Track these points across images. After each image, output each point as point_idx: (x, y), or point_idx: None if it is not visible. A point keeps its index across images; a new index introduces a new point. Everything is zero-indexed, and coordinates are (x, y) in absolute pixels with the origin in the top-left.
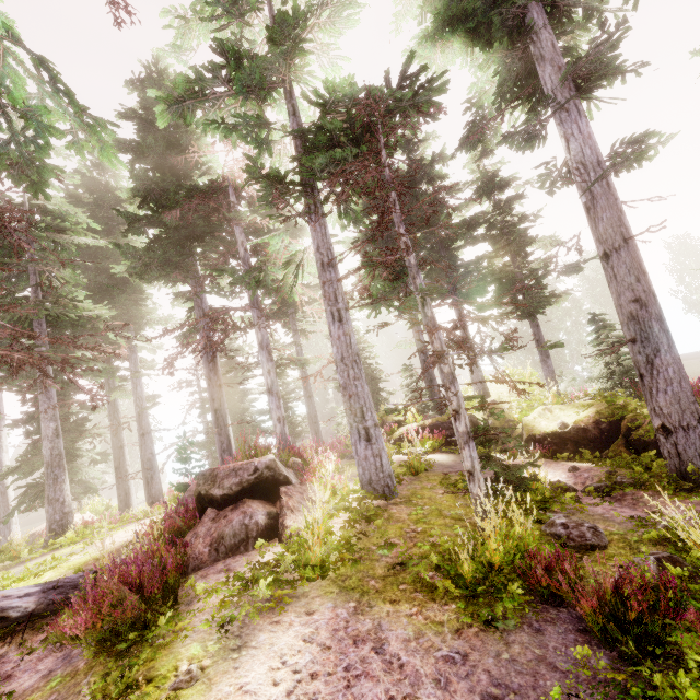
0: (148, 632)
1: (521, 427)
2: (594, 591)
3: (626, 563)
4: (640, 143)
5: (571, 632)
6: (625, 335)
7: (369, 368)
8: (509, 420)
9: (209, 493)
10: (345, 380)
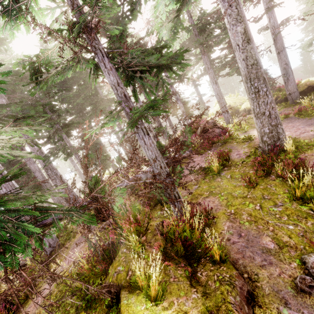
0: (233, 137)
1: (242, 109)
2: (294, 111)
3: (297, 108)
4: (287, 18)
5: (291, 118)
6: (282, 73)
7: (186, 104)
8: (237, 109)
9: (206, 129)
10: (219, 99)
